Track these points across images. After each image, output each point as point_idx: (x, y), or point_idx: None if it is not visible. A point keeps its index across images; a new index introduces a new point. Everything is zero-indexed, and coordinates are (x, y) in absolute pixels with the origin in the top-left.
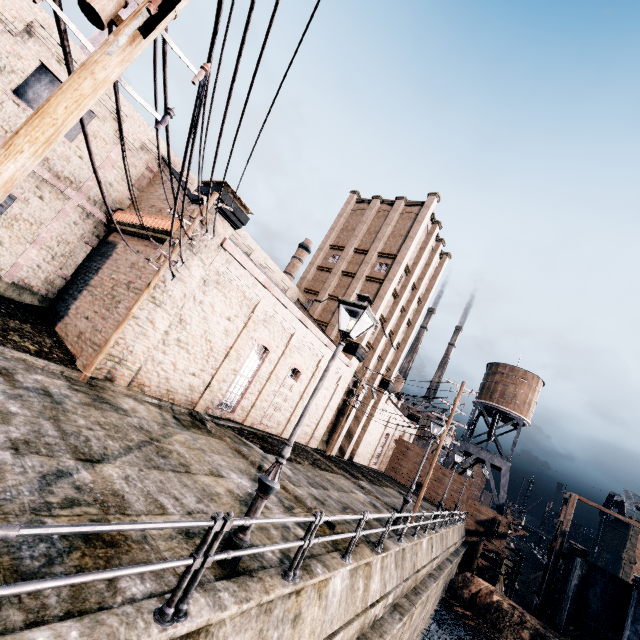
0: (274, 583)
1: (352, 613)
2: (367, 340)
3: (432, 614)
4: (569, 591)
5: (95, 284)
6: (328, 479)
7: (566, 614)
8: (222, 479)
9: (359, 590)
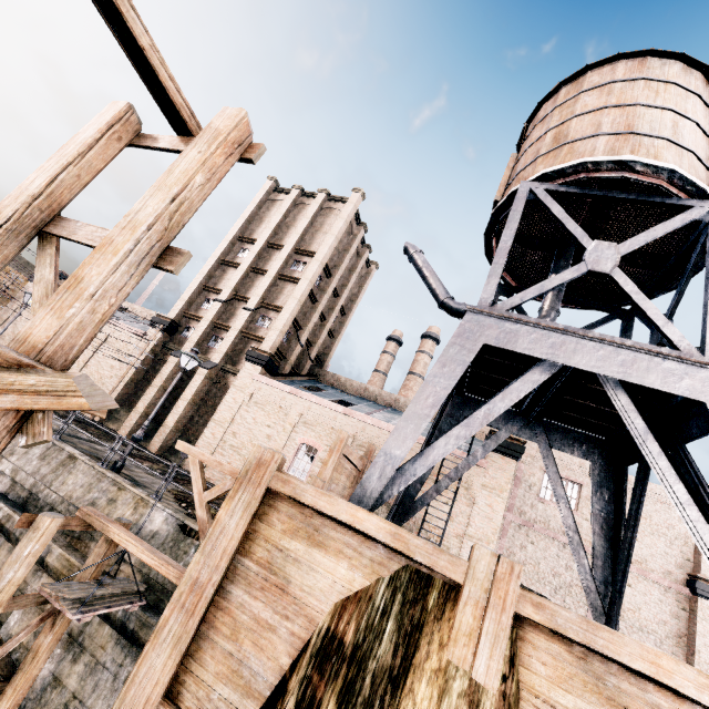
0: None
1: None
2: (178, 311)
3: None
4: None
5: None
6: None
7: None
8: None
9: None
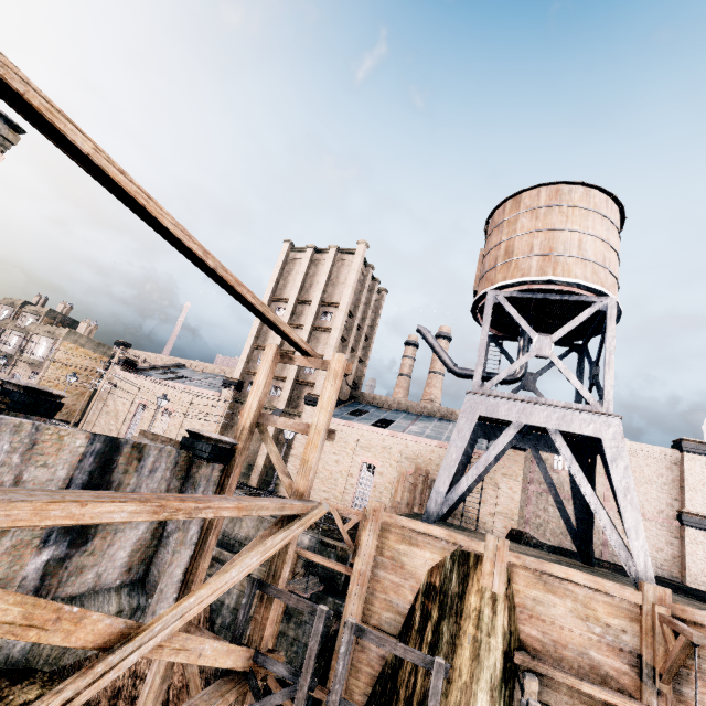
0: None
1: None
2: (241, 371)
3: None
4: None
5: None
6: None
7: None
8: None
9: None
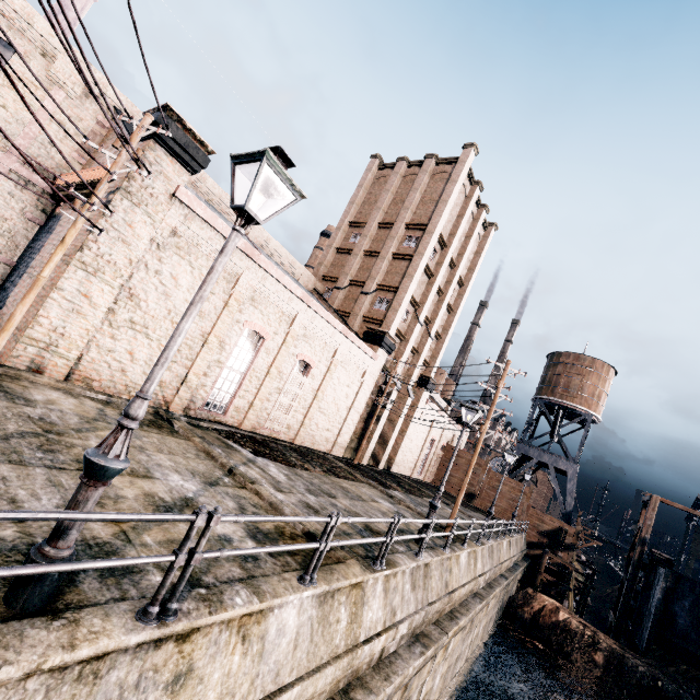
0: (106, 628)
1: (326, 655)
2: (396, 328)
3: (484, 638)
4: (651, 606)
5: (35, 264)
6: (343, 487)
7: (648, 633)
8: (147, 480)
9: (340, 622)
